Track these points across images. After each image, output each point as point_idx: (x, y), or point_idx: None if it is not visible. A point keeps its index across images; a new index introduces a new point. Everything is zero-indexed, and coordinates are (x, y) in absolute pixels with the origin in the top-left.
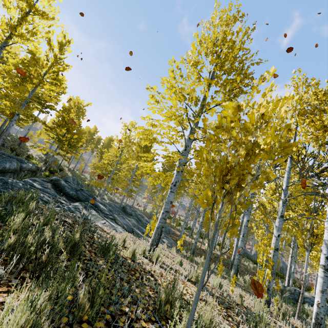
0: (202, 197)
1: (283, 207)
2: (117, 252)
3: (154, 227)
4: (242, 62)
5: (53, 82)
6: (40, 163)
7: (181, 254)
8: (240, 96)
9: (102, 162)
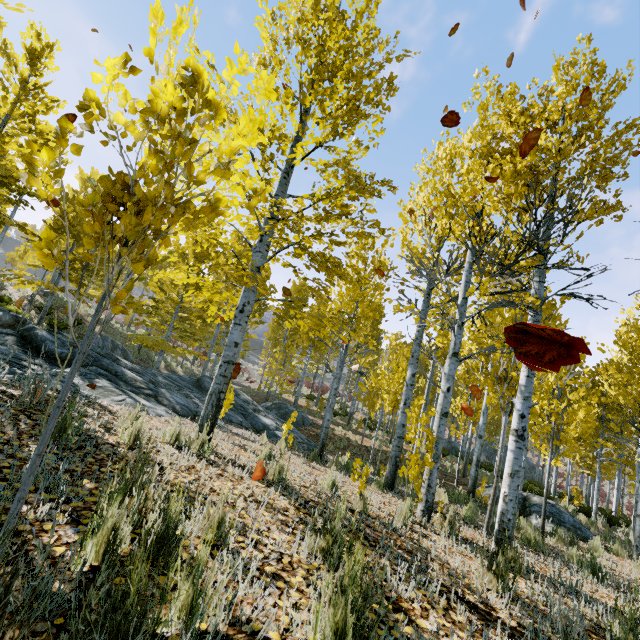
0: (40, 244)
1: (455, 337)
2: (98, 437)
3: (228, 402)
4: (366, 56)
5: (36, 141)
6: (30, 312)
7: (299, 452)
8: (356, 123)
9: (152, 297)
